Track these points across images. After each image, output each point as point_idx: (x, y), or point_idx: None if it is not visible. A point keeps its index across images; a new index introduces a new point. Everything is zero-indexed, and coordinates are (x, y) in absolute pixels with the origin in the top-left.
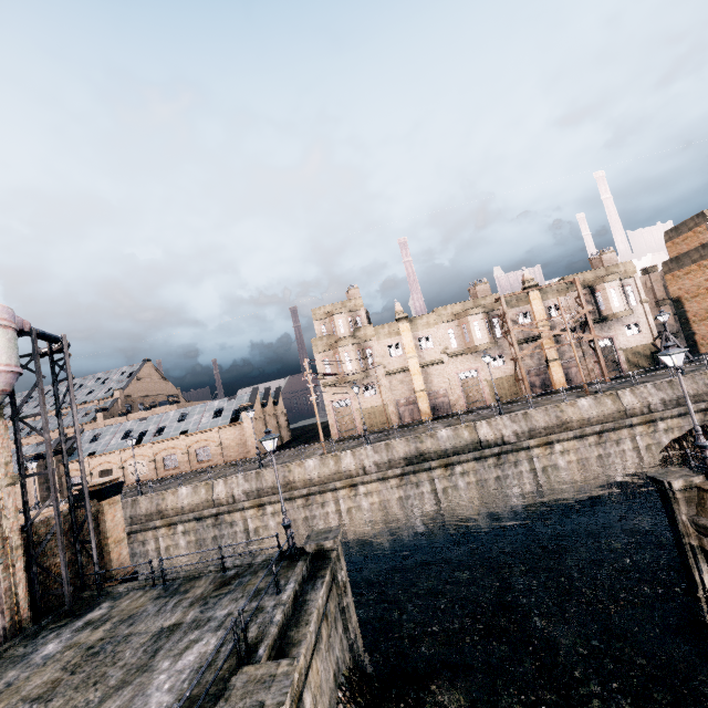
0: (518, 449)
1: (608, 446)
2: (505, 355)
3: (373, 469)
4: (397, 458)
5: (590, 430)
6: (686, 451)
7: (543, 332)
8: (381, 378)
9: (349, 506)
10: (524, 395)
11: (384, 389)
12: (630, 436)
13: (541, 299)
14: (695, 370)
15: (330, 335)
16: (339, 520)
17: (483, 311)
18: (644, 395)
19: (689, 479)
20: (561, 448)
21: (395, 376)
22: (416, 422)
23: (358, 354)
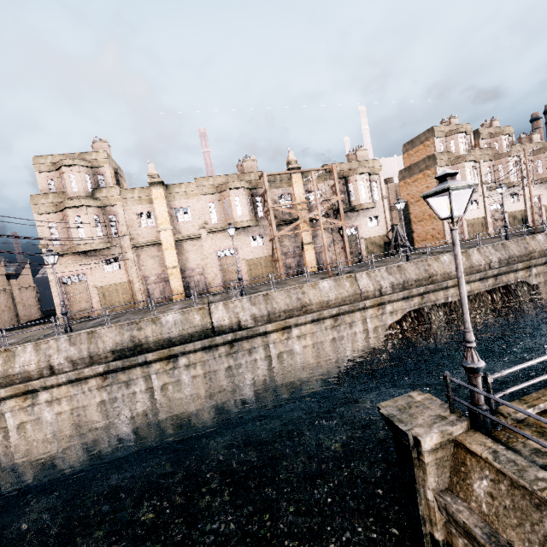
0: (254, 335)
1: (343, 329)
2: (265, 235)
3: (65, 367)
4: (102, 351)
5: (327, 313)
6: (445, 376)
7: (300, 214)
8: (126, 251)
9: (21, 420)
10: (280, 276)
11: (129, 264)
12: (362, 318)
13: (303, 183)
14: (417, 257)
15: (59, 193)
16: (3, 442)
17: (246, 186)
18: (378, 278)
19: (448, 430)
20: (298, 332)
21: (145, 250)
22: (167, 301)
23: (97, 220)
